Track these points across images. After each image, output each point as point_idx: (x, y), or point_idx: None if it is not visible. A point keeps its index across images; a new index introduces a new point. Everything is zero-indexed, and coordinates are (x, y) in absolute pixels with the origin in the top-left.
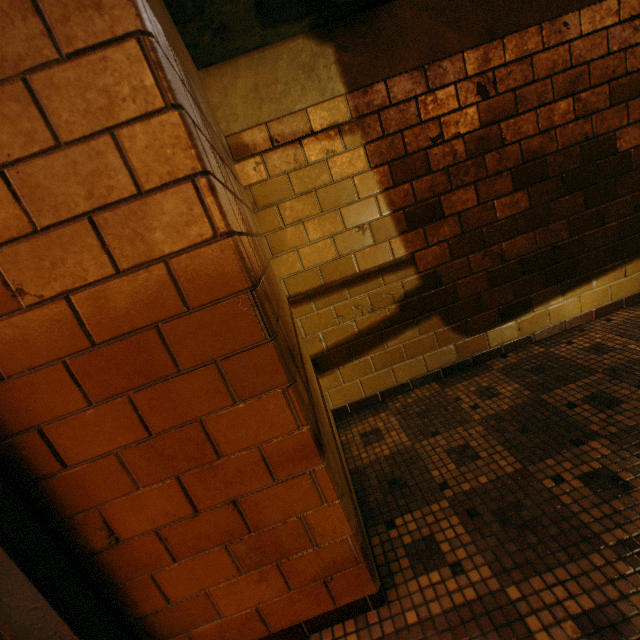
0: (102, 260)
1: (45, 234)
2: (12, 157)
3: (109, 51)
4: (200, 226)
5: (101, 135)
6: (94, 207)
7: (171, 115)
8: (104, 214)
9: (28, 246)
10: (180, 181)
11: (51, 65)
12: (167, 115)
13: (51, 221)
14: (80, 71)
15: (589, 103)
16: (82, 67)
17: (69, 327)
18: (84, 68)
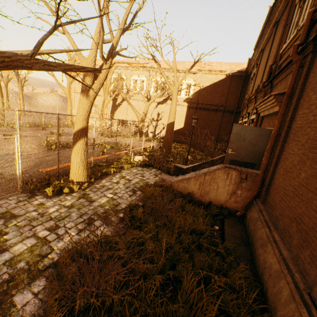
0: None
1: None
2: None
3: None
4: None
5: None
6: None
7: None
8: None
9: None
10: None
11: None
12: None
13: None
14: None
15: None
16: None
17: None
18: None
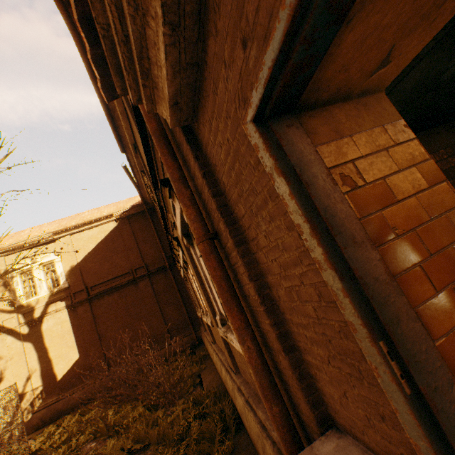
0: (422, 213)
1: (400, 203)
2: (385, 174)
3: (408, 143)
4: (453, 199)
5: (411, 167)
6: (415, 192)
7: (431, 161)
8: (419, 195)
9: (394, 208)
10: (441, 182)
11: (392, 146)
12: (430, 161)
13: (401, 197)
14: (401, 148)
15: (454, 184)
16: (401, 147)
17: (416, 246)
18: (402, 147)
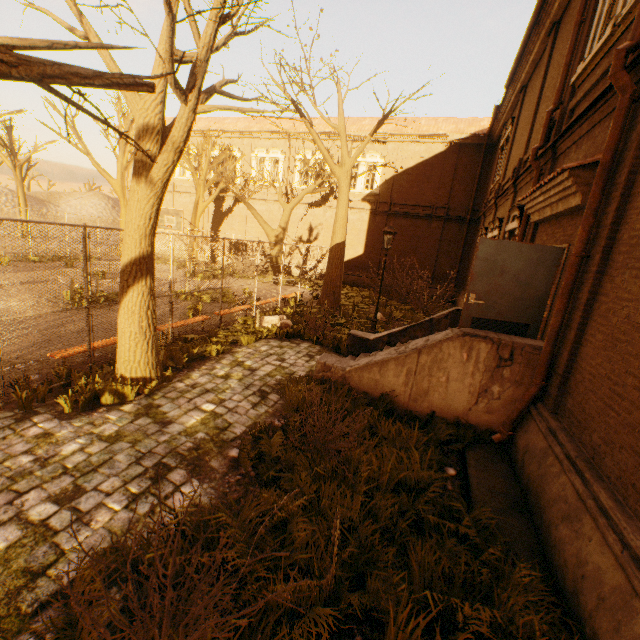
0: None
1: None
2: None
3: None
4: None
5: None
6: None
7: None
8: None
9: None
10: None
11: None
12: None
13: None
14: None
15: None
16: None
17: None
18: None
